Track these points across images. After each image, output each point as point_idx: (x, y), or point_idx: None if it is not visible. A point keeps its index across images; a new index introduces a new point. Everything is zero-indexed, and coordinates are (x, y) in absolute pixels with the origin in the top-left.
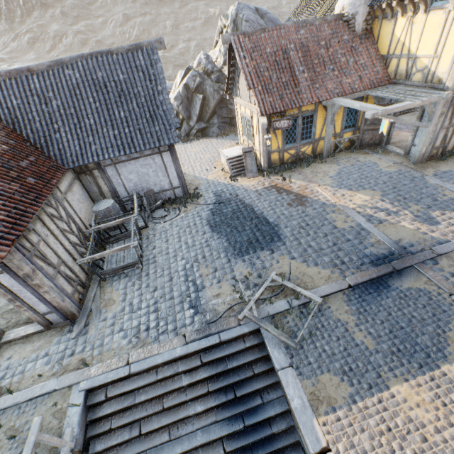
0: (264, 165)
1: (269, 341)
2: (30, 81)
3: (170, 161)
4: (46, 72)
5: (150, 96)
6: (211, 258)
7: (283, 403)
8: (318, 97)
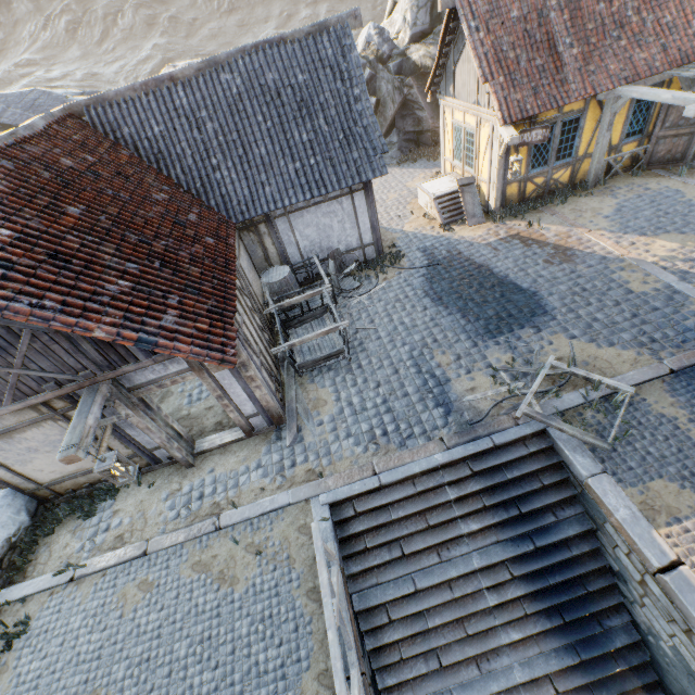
0: (496, 204)
1: (565, 444)
2: (174, 95)
3: (363, 205)
4: (194, 80)
5: (343, 105)
6: (447, 342)
7: (583, 521)
8: (593, 87)
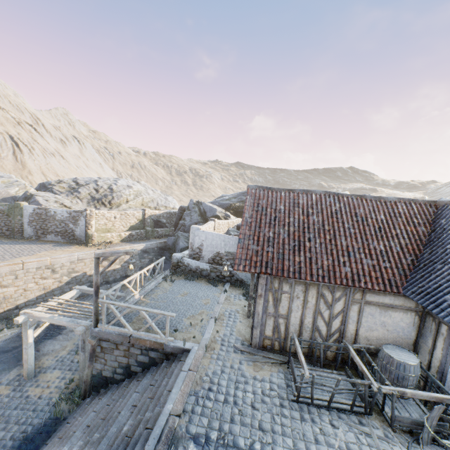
0: None
1: None
2: None
3: None
4: None
5: None
6: None
7: None
8: None
